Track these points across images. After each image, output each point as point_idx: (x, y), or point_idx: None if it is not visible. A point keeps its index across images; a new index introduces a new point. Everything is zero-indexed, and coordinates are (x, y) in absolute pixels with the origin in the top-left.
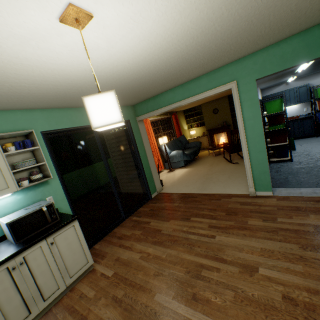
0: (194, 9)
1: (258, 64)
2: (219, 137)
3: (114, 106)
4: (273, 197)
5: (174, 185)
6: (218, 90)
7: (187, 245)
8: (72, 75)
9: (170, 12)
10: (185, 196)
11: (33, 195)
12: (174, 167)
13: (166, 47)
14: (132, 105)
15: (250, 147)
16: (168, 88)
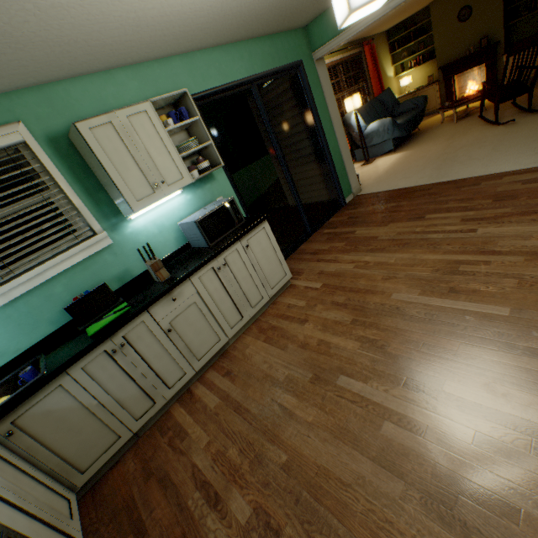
0: None
1: None
2: (466, 80)
3: None
4: None
5: (380, 182)
6: None
7: (426, 246)
8: None
9: None
10: (406, 191)
11: (201, 195)
12: (372, 155)
13: None
14: (303, 27)
15: None
16: None
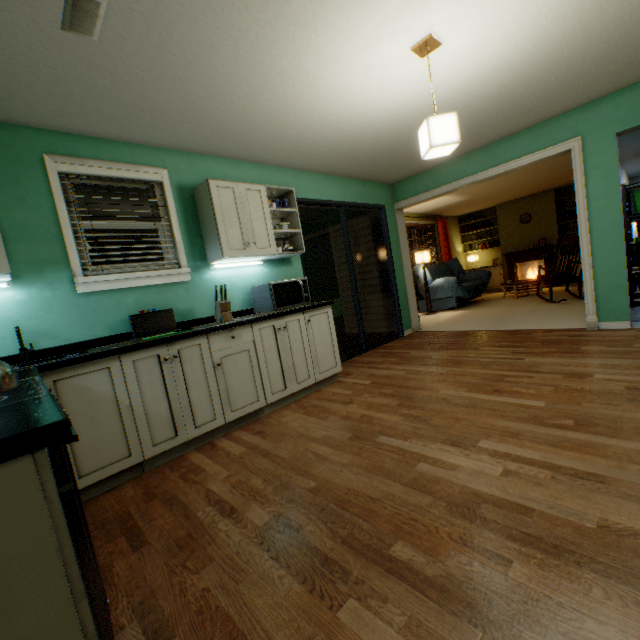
0: (542, 33)
1: (622, 109)
2: (527, 270)
3: (453, 127)
4: (630, 329)
5: (440, 325)
6: (546, 154)
7: (477, 365)
8: (368, 115)
9: (515, 37)
10: (464, 333)
11: (277, 273)
12: (435, 309)
13: (490, 80)
14: (390, 184)
15: (594, 245)
16: (460, 153)
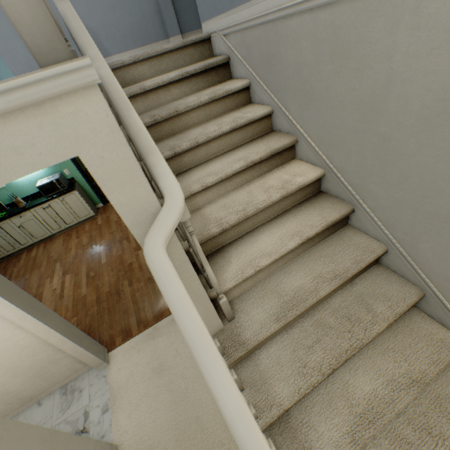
0: None
1: None
2: None
3: None
4: None
5: None
6: None
7: None
8: None
9: None
10: None
11: (54, 168)
12: None
13: None
14: None
15: None
16: None
